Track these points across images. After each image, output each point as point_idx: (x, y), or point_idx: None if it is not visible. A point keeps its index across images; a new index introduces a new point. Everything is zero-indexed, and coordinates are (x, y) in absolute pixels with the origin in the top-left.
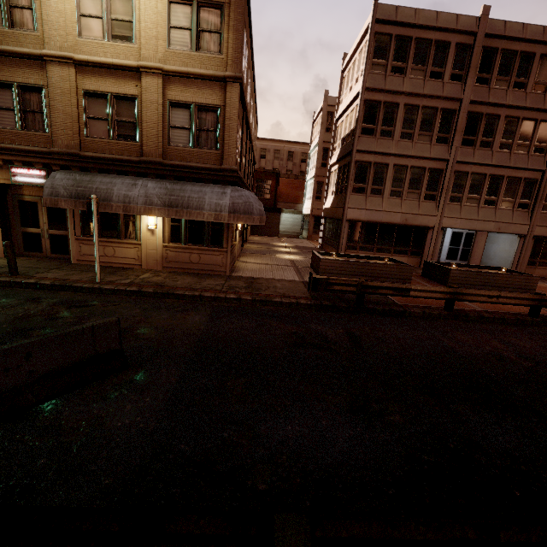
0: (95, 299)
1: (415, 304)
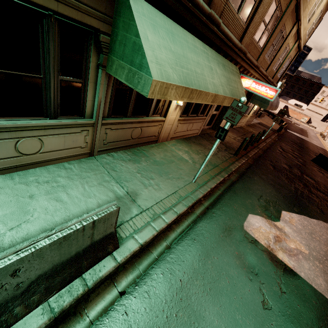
0: (277, 146)
1: (276, 129)
